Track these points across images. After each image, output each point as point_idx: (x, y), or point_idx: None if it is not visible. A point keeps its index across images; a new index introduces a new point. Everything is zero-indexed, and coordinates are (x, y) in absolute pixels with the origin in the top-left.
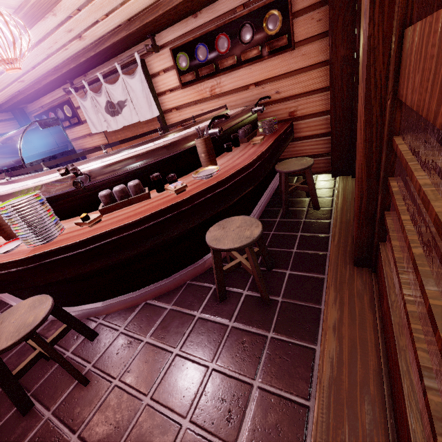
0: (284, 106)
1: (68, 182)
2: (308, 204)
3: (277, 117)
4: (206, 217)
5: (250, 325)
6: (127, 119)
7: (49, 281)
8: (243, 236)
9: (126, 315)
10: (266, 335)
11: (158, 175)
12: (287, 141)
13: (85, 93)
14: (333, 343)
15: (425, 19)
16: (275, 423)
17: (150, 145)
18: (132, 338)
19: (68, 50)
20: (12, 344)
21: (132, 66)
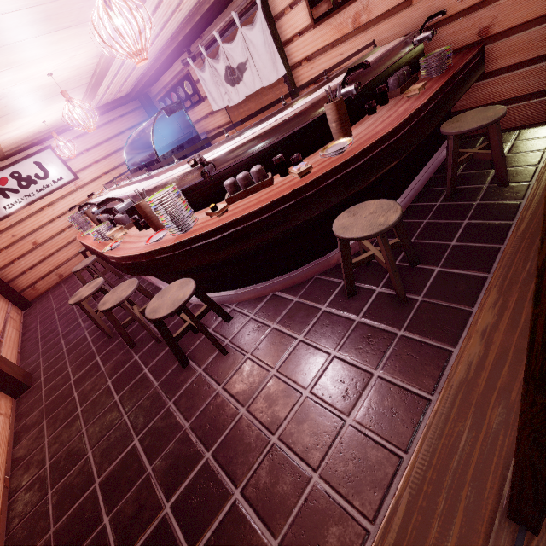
0: (470, 21)
1: (197, 173)
2: (491, 179)
3: (458, 43)
4: (334, 203)
5: (379, 322)
6: (249, 87)
7: (190, 266)
8: (375, 223)
9: (255, 304)
10: (395, 333)
11: (281, 156)
12: (468, 81)
13: (203, 61)
14: (476, 348)
15: None
16: (390, 407)
17: (272, 121)
18: (261, 324)
19: (182, 11)
20: (171, 312)
21: (251, 11)
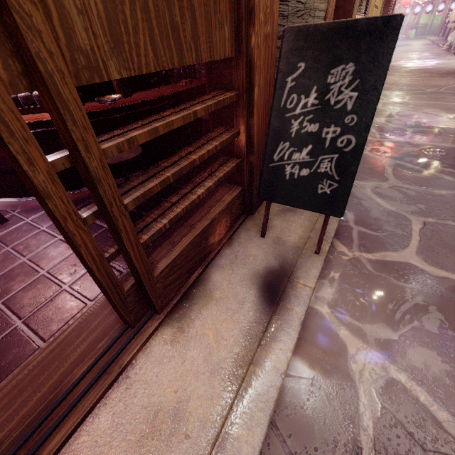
0: None
1: None
2: None
3: None
4: None
5: None
6: None
7: None
8: (123, 158)
9: (37, 212)
10: None
11: None
12: None
13: None
14: None
15: None
16: None
17: None
18: (33, 226)
19: None
20: None
21: None
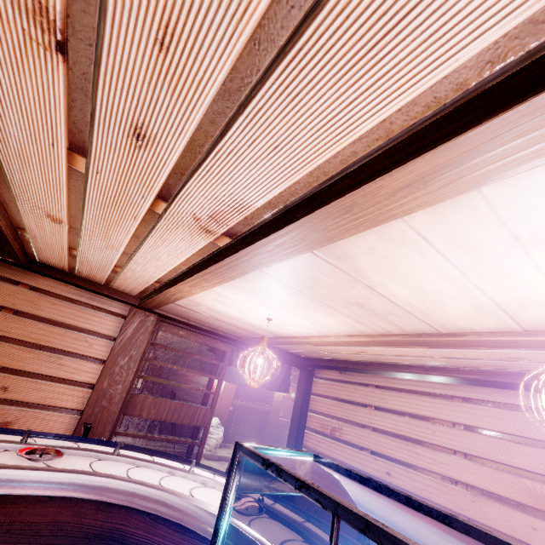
0: None
1: None
2: None
3: None
4: None
5: None
6: None
7: None
8: None
9: None
10: None
11: None
12: None
13: None
14: None
15: (157, 398)
16: None
17: (153, 457)
18: None
19: None
20: None
21: None
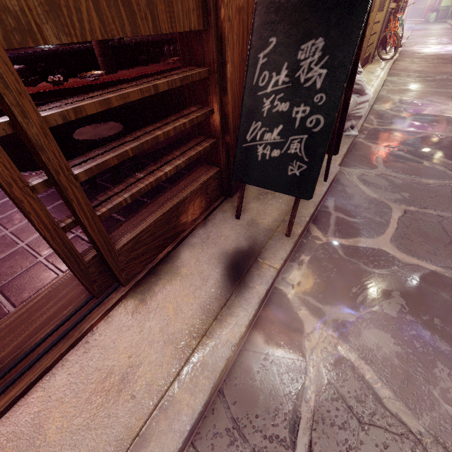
0: None
1: None
2: None
3: None
4: (84, 116)
5: None
6: None
7: None
8: (102, 135)
9: None
10: None
11: (46, 66)
12: None
13: None
14: None
15: None
16: None
17: None
18: None
19: None
20: None
21: None
